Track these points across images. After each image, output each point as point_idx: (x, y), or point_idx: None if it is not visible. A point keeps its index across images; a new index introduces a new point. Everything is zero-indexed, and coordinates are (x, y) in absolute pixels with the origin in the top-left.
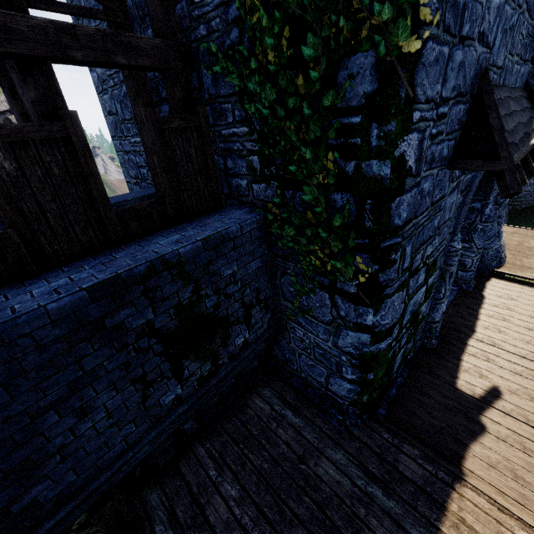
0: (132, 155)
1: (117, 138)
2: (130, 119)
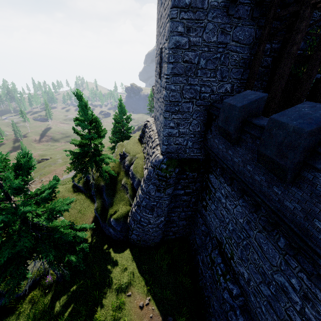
0: (197, 86)
1: (184, 76)
2: (212, 69)
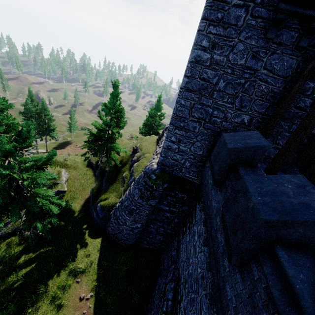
0: (209, 108)
1: (197, 93)
2: (231, 94)
